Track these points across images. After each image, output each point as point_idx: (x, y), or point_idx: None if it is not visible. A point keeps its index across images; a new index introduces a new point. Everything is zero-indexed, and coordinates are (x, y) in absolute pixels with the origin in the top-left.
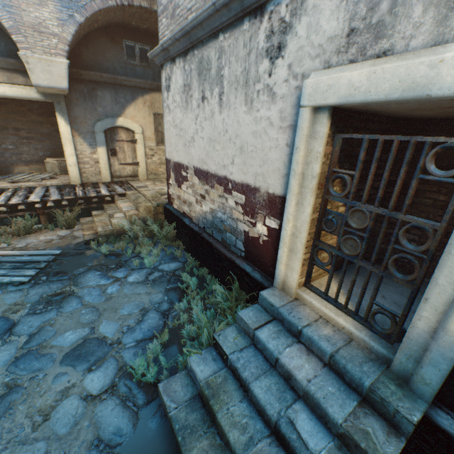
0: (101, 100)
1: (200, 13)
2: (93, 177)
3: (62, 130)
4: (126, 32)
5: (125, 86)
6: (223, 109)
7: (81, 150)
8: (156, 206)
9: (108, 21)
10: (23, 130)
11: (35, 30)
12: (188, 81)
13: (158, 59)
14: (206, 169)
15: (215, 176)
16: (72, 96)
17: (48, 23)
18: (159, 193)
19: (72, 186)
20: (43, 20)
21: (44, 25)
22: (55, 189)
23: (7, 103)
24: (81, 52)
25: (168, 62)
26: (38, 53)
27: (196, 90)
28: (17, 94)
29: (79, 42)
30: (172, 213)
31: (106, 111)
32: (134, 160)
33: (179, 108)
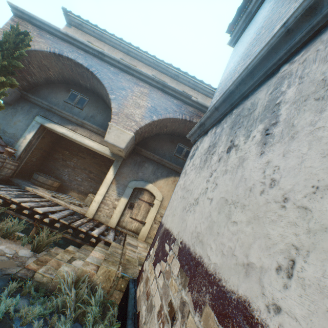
0: (145, 169)
1: (255, 56)
2: (104, 217)
3: (108, 176)
4: (182, 140)
5: (165, 166)
6: (269, 146)
7: (110, 193)
8: (120, 274)
9: (173, 130)
10: (93, 173)
11: (126, 116)
12: (215, 140)
13: (193, 137)
14: (197, 254)
15: (212, 279)
16: (129, 160)
17: (136, 115)
18: (140, 259)
19: (83, 216)
20: (134, 113)
21: (133, 115)
22: (69, 212)
23: (97, 158)
24: (149, 141)
25: (201, 137)
26: (119, 126)
27: (221, 144)
28: (99, 149)
29: (151, 136)
30: (127, 300)
31: (144, 176)
32: (143, 219)
33: (194, 170)
